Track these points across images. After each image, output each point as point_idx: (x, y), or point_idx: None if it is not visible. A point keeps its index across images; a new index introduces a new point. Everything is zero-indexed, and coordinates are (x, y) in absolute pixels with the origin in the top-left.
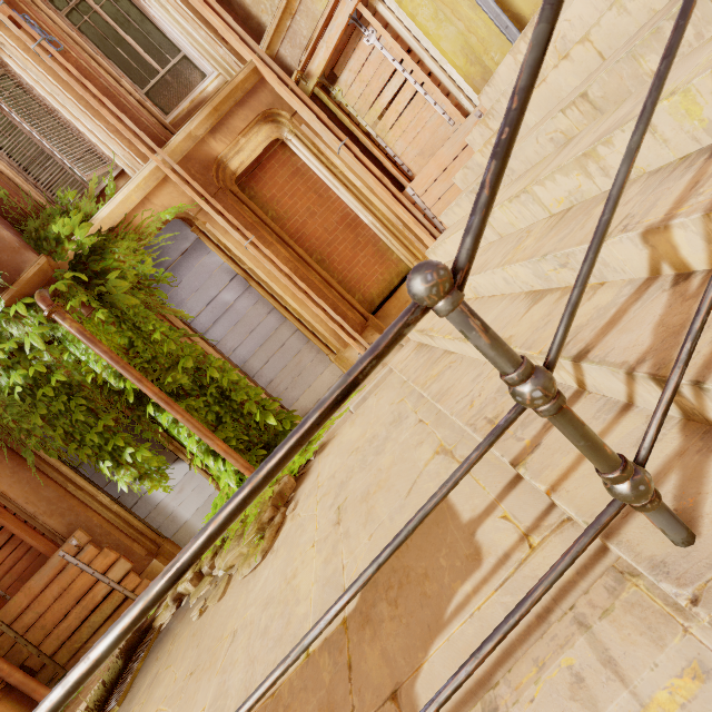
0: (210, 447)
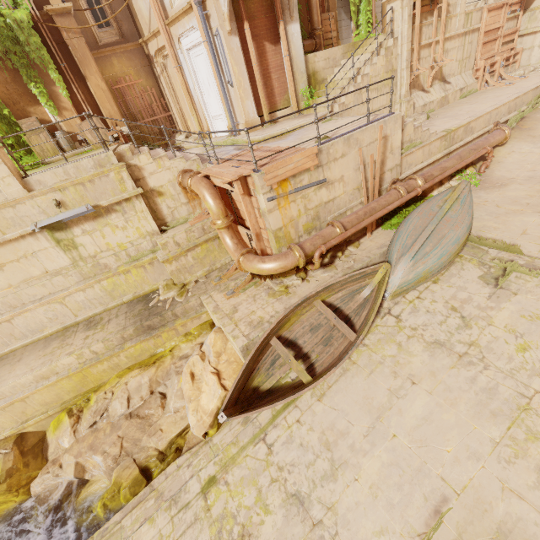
0: (371, 18)
